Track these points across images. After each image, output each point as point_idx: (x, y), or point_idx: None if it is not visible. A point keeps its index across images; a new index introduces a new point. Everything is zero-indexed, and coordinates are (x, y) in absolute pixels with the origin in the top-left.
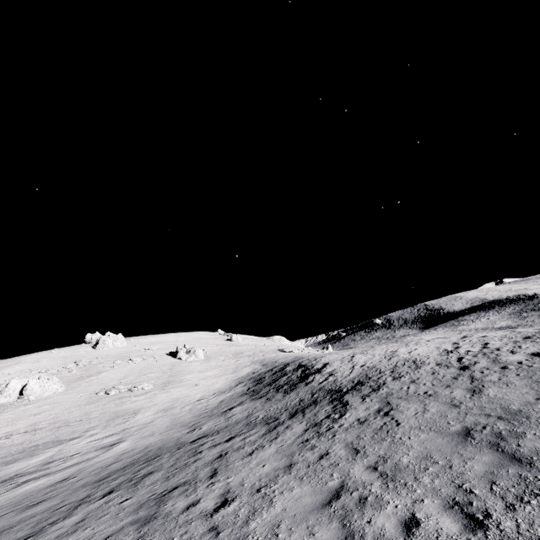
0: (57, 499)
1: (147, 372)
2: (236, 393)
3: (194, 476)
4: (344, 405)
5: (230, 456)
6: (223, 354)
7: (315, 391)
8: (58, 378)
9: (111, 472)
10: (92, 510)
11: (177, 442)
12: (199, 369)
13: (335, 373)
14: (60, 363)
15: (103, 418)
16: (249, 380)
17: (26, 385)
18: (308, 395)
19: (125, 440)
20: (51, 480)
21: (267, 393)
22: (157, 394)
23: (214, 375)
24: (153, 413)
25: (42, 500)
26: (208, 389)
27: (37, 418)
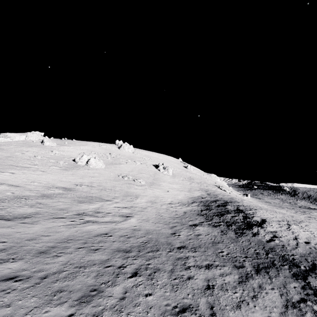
0: (105, 255)
1: (142, 172)
2: (193, 210)
3: (195, 302)
4: (316, 294)
5: (219, 295)
6: (182, 176)
7: (268, 250)
8: (102, 159)
9: (132, 247)
10: (128, 289)
11: (167, 241)
12: (169, 181)
13: (279, 236)
14: (103, 151)
15: (121, 193)
16: (200, 203)
17: (89, 159)
18: (261, 250)
19: (133, 216)
20: (99, 229)
21: (219, 225)
22: (147, 189)
23: (177, 189)
24: (146, 202)
25: (97, 248)
26: (174, 197)
27: (92, 179)
